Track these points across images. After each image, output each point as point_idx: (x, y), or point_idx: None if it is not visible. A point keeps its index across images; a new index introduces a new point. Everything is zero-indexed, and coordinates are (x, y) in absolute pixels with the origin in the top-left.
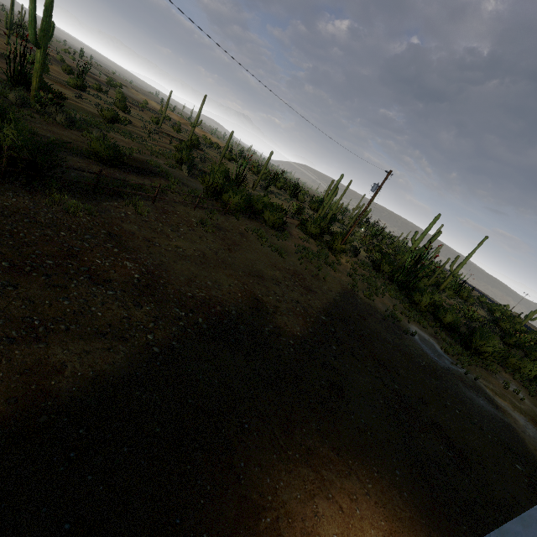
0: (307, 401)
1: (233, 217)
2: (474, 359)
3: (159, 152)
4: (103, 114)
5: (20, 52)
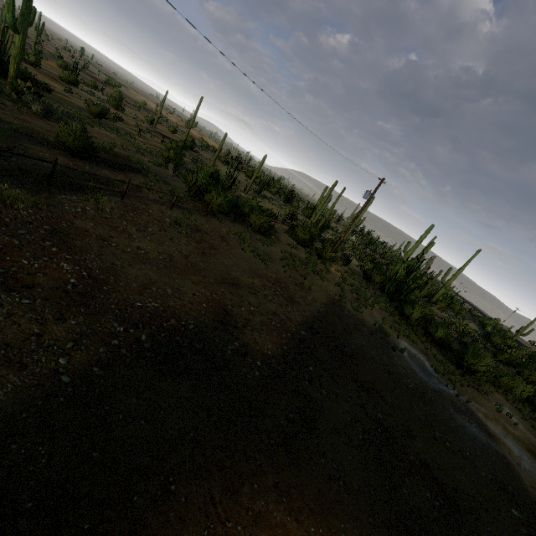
0: (266, 442)
1: (215, 219)
2: (466, 378)
3: (146, 149)
4: (90, 109)
5: (1, 38)
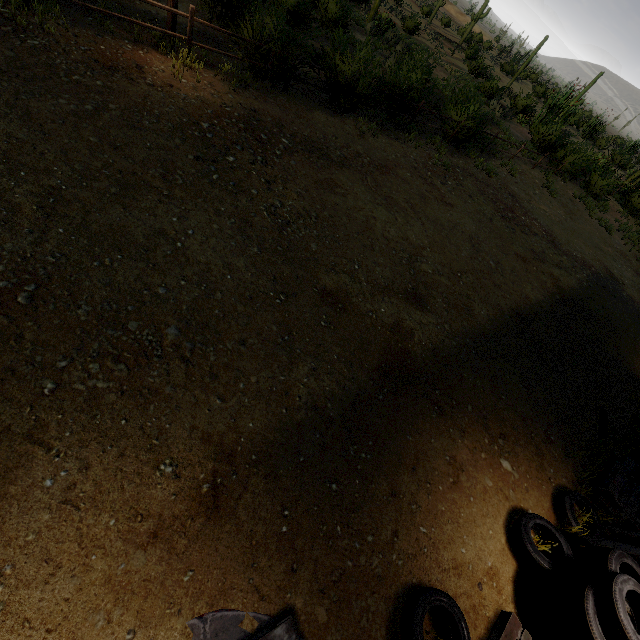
0: None
1: (559, 179)
2: None
3: (459, 77)
4: (404, 23)
5: None
